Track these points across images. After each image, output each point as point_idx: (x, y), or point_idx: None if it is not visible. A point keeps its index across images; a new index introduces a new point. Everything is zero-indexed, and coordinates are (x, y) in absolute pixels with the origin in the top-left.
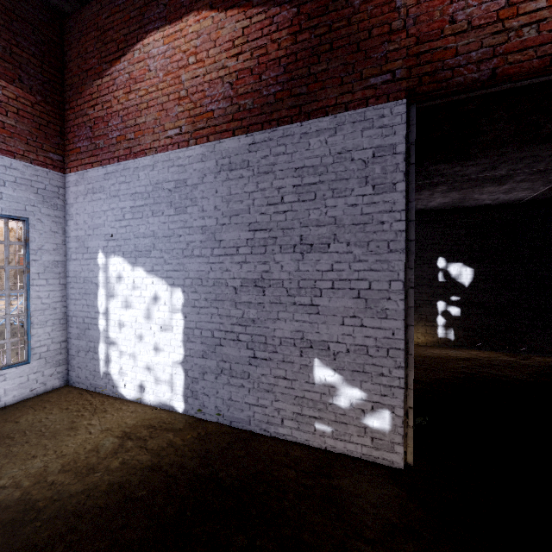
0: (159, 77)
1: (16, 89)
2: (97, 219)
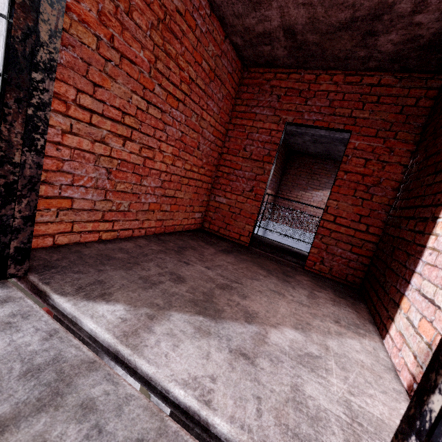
0: None
1: (273, 192)
2: None
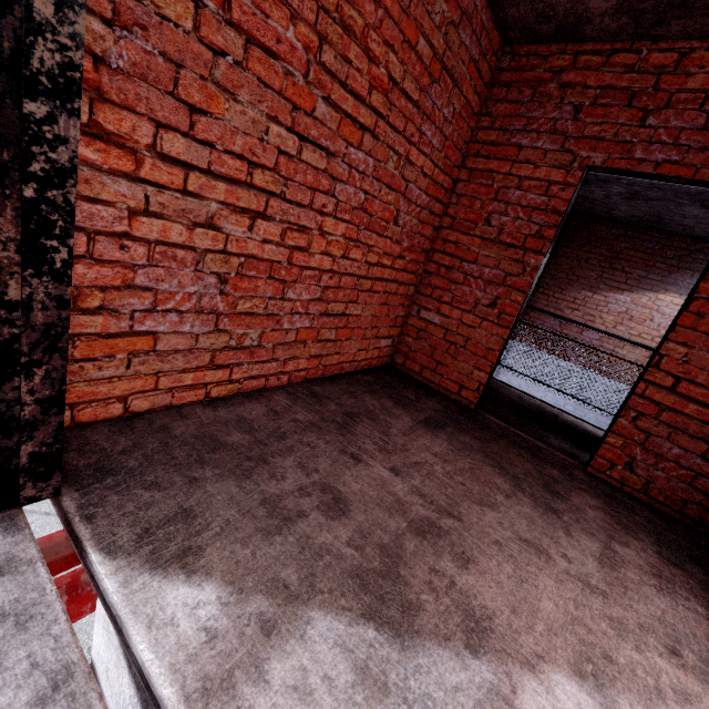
0: (659, 332)
1: None
2: (534, 391)
